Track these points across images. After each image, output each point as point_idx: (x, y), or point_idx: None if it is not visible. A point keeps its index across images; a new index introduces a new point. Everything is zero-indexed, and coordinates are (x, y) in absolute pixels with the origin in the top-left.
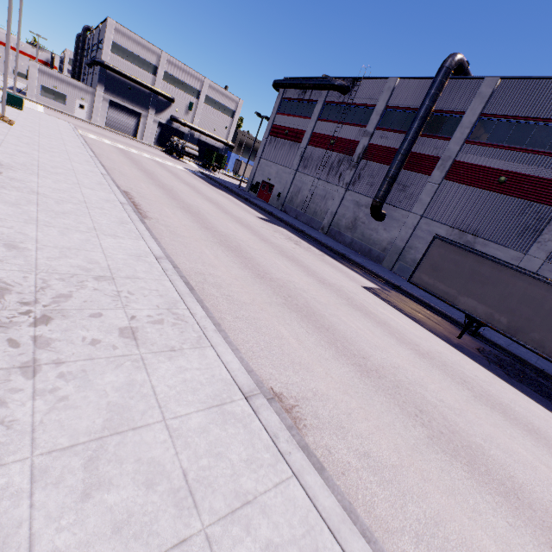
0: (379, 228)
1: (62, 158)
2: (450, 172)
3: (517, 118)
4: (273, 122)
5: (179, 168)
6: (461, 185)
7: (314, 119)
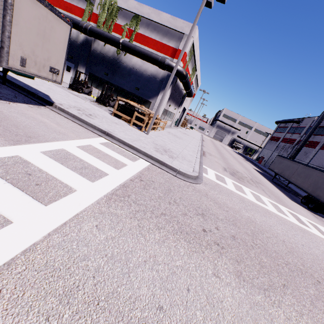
0: None
1: (195, 134)
2: (322, 146)
3: None
4: (272, 135)
5: (228, 148)
6: None
7: (285, 133)
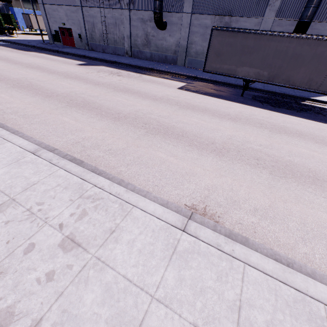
0: (166, 36)
1: None
2: None
3: None
4: None
5: None
6: None
7: None
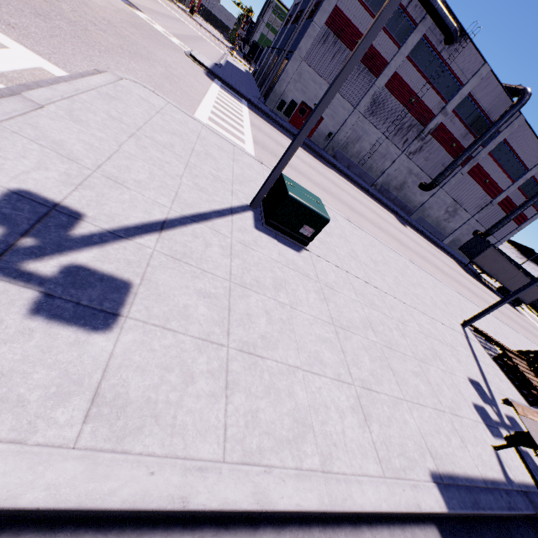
0: (418, 193)
1: (505, 332)
2: (471, 168)
3: (512, 149)
4: (337, 1)
5: (252, 115)
6: (471, 178)
7: (404, 54)
